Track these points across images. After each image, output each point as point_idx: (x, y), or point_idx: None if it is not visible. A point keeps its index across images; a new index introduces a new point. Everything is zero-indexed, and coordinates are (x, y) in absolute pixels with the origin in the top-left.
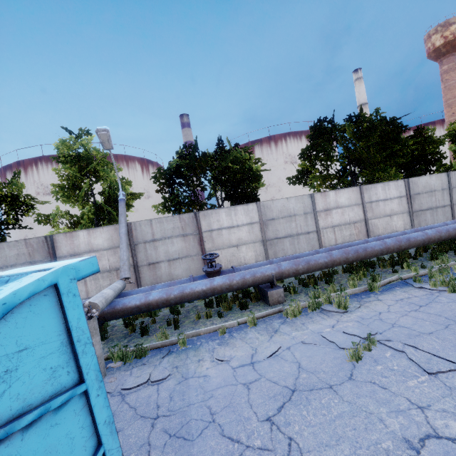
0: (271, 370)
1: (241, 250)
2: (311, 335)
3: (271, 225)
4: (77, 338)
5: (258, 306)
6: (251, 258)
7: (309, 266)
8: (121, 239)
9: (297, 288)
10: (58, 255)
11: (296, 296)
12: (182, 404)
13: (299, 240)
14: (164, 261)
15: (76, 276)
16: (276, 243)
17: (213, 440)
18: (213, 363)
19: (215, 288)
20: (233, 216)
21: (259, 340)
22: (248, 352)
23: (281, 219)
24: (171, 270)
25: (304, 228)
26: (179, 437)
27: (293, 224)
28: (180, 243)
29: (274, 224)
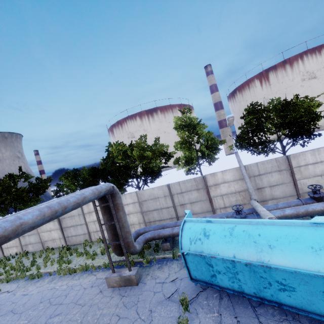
0: None
1: None
2: None
3: None
4: None
5: None
6: None
7: None
8: (245, 176)
9: None
10: (208, 185)
11: None
12: None
13: None
14: (267, 187)
15: None
16: None
17: None
18: None
19: None
20: (316, 155)
21: None
22: None
23: None
24: (272, 192)
25: None
26: None
27: None
28: (277, 175)
29: None
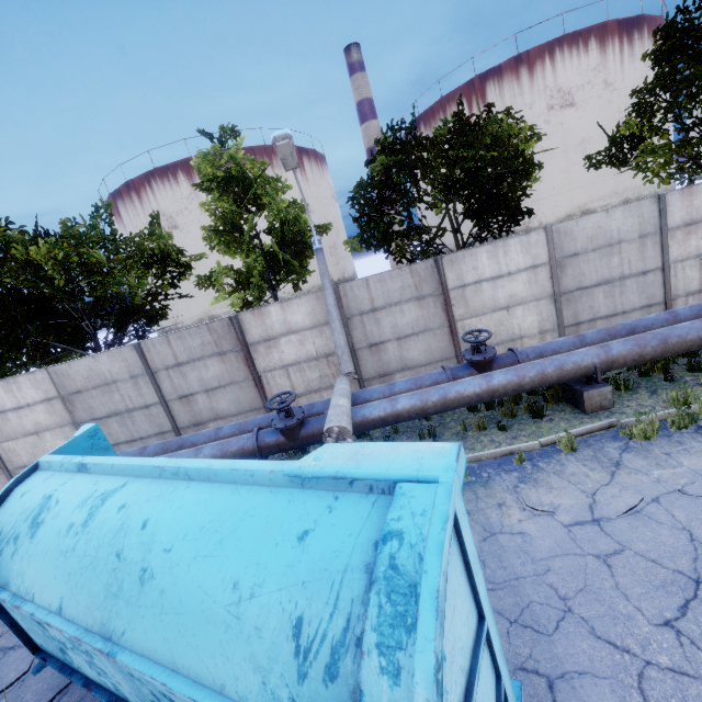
0: (638, 537)
1: (514, 314)
2: (698, 482)
3: (571, 266)
4: (473, 569)
5: (563, 412)
6: (532, 327)
7: (666, 348)
8: (331, 314)
9: (633, 383)
10: (249, 341)
11: (631, 395)
12: (504, 575)
13: (624, 288)
14: (391, 341)
15: (459, 486)
16: (578, 297)
17: (583, 641)
18: (525, 512)
19: (495, 390)
20: (501, 258)
21: (592, 479)
22: (580, 500)
23: (590, 252)
24: (402, 353)
25: (637, 265)
26: (525, 627)
27: (615, 260)
28: (414, 311)
29: (577, 263)
